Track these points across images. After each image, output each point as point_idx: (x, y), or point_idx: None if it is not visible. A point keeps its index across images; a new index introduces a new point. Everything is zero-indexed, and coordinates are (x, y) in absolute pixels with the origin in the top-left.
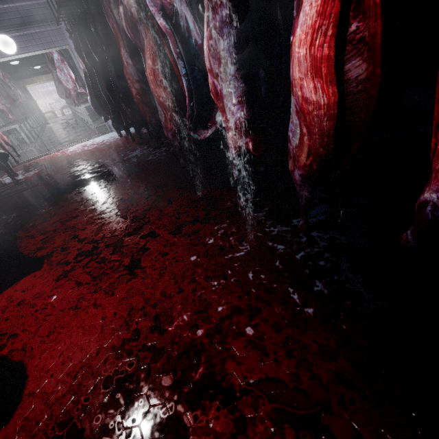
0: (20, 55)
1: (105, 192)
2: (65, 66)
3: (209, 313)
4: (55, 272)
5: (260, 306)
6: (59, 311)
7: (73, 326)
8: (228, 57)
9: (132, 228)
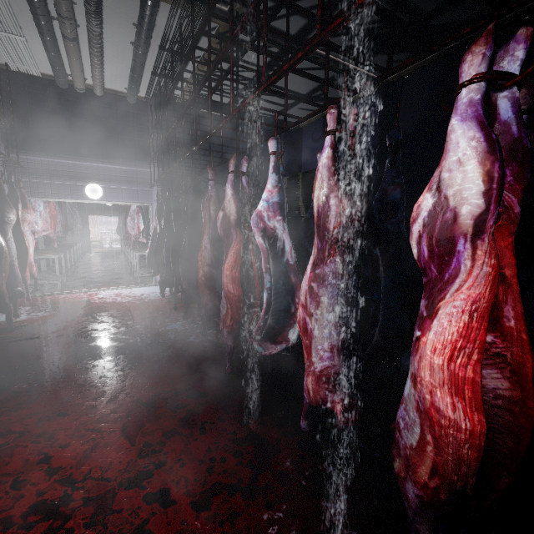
0: (101, 201)
1: (120, 379)
2: (139, 217)
3: None
4: None
5: None
6: None
7: None
8: (329, 303)
9: (136, 470)
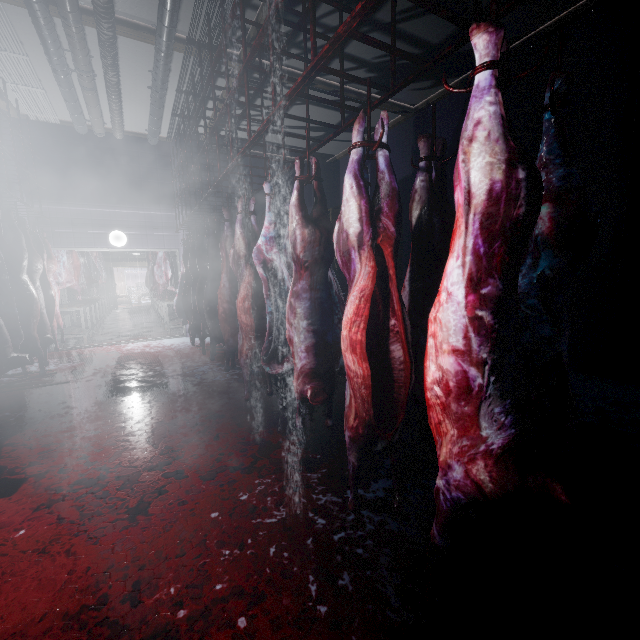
0: (126, 248)
1: (147, 408)
2: (166, 264)
3: (203, 590)
4: (38, 499)
5: (268, 592)
6: (19, 551)
7: (27, 575)
8: (304, 314)
9: (158, 461)
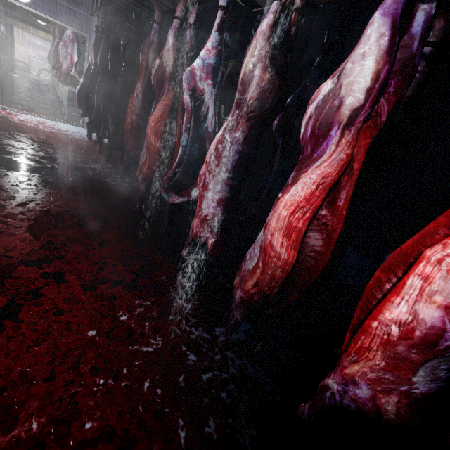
0: (29, 7)
1: (32, 192)
2: (73, 46)
3: (71, 429)
4: None
5: (139, 436)
6: None
7: None
8: (227, 166)
9: (37, 256)
